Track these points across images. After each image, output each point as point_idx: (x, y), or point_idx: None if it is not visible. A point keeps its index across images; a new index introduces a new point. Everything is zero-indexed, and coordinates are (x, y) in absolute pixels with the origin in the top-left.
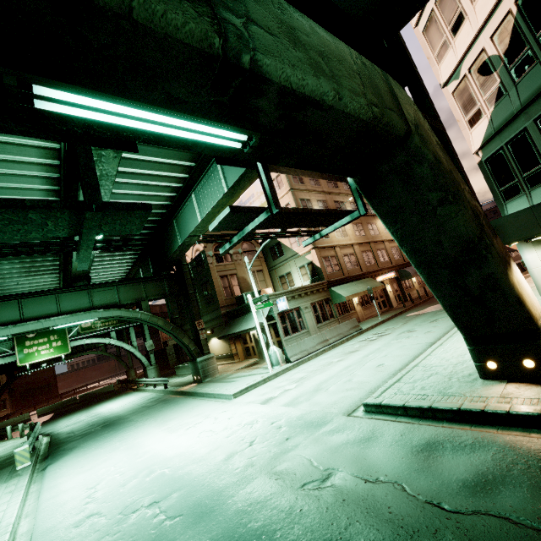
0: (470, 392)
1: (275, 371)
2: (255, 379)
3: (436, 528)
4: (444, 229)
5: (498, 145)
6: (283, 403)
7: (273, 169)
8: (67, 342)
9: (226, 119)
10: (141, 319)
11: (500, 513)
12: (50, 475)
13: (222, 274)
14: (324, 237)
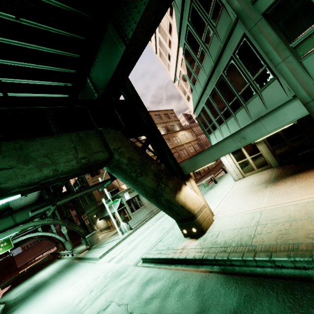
0: (176, 246)
1: (123, 237)
2: (113, 244)
3: None
4: (143, 185)
5: (199, 111)
6: (116, 261)
7: None
8: (10, 242)
9: (5, 196)
10: (48, 223)
11: (146, 313)
12: None
13: (96, 183)
14: (147, 151)
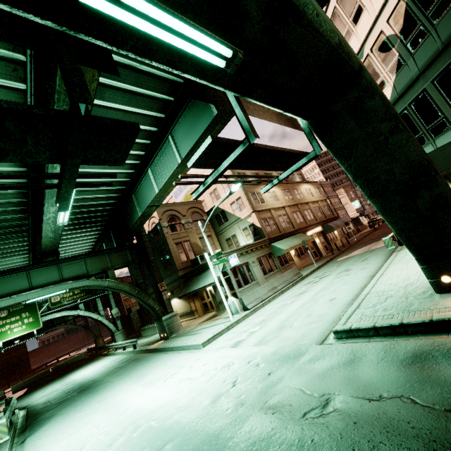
0: (433, 305)
1: (235, 319)
2: (219, 327)
3: None
4: (395, 157)
5: (402, 107)
6: (253, 344)
7: None
8: (38, 318)
9: (215, 27)
10: (108, 287)
11: None
12: (30, 447)
13: (177, 241)
14: (260, 202)
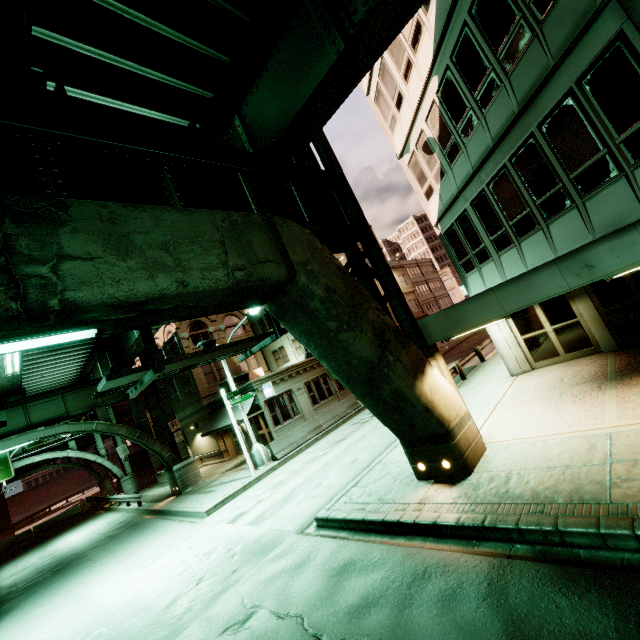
0: (401, 498)
1: (258, 474)
2: (235, 486)
3: None
4: (349, 351)
5: (450, 221)
6: (249, 521)
7: None
8: (8, 464)
9: (65, 327)
10: (98, 431)
11: (358, 639)
12: None
13: None
14: None
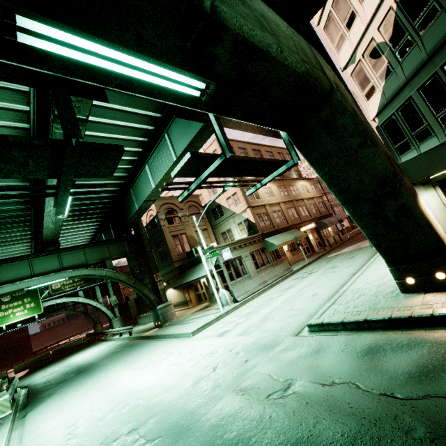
0: (396, 304)
1: (225, 310)
2: (209, 318)
3: (395, 414)
4: (364, 169)
5: (390, 112)
6: (237, 334)
7: (222, 124)
8: (39, 303)
9: (188, 66)
10: (106, 276)
11: None
12: (30, 420)
13: (174, 234)
14: (256, 198)
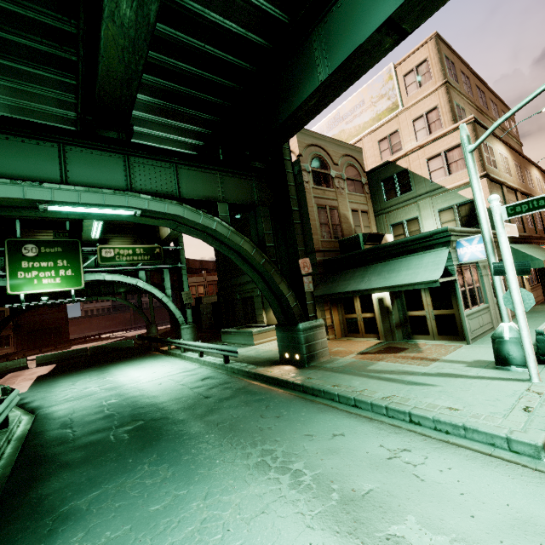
0: None
1: None
2: (517, 394)
3: None
4: None
5: None
6: None
7: None
8: (79, 273)
9: None
10: (214, 236)
11: None
12: None
13: (320, 202)
14: (492, 164)
